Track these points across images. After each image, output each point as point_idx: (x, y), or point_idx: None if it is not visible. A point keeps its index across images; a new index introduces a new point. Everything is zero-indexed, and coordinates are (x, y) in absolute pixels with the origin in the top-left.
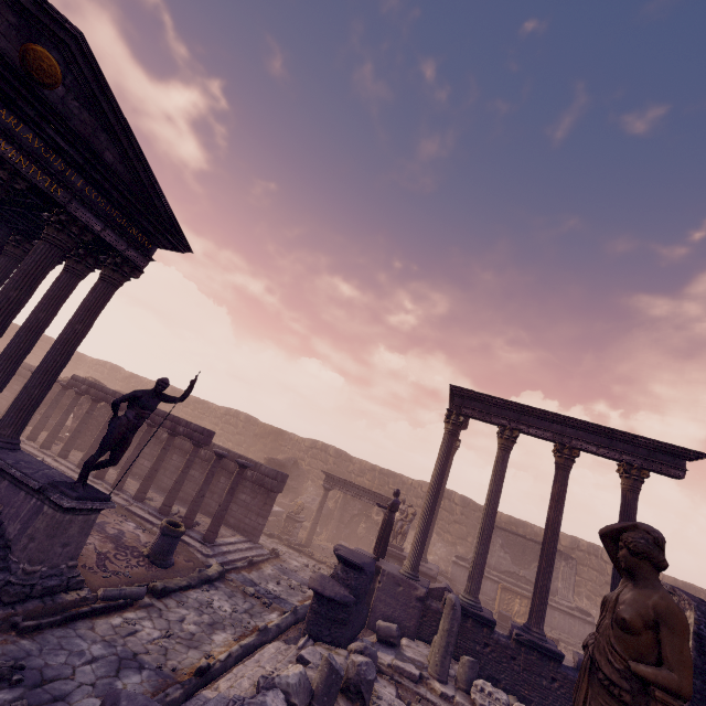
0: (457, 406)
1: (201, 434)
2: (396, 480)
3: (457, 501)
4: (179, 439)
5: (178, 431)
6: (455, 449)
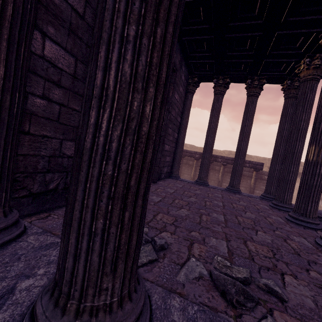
0: None
1: (261, 165)
2: None
3: None
4: (217, 166)
5: (245, 166)
6: None
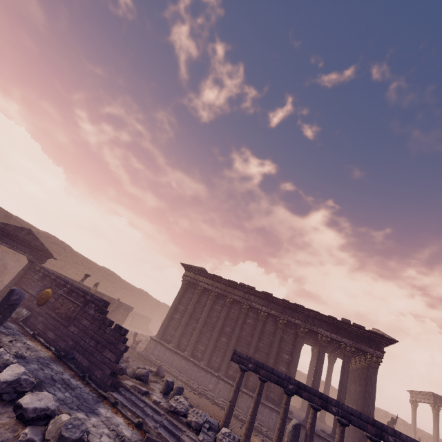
0: (435, 401)
1: None
2: None
3: (400, 422)
4: None
5: None
6: (416, 407)
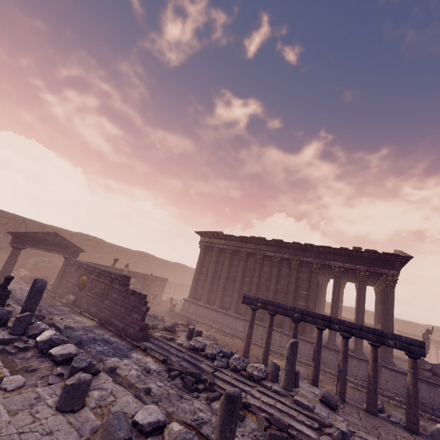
0: None
1: None
2: (412, 325)
3: None
4: None
5: None
6: None
